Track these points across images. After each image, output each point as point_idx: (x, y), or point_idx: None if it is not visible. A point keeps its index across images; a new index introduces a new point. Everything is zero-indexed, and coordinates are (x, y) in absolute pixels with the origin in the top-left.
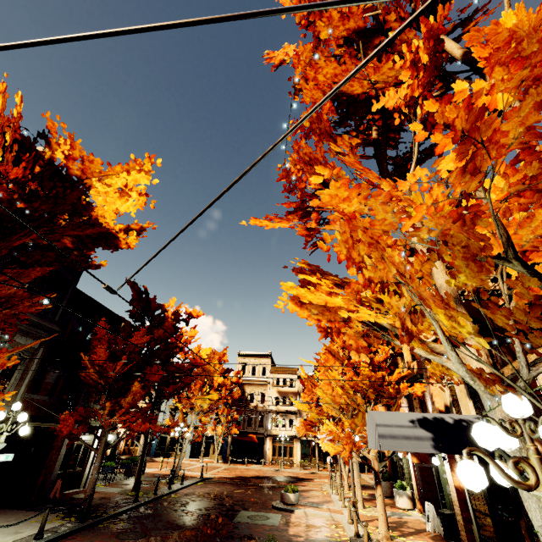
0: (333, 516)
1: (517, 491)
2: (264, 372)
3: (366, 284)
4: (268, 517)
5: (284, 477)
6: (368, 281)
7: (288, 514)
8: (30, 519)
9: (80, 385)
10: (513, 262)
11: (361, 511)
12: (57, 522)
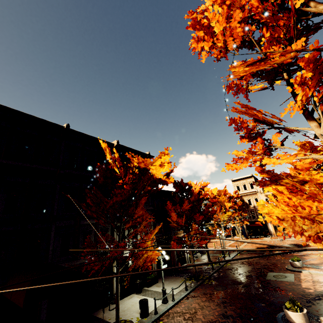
0: None
1: None
2: (252, 186)
3: (307, 239)
4: (285, 276)
5: (288, 245)
6: (308, 237)
7: (298, 273)
8: (181, 284)
9: (169, 225)
10: None
11: None
12: (188, 282)
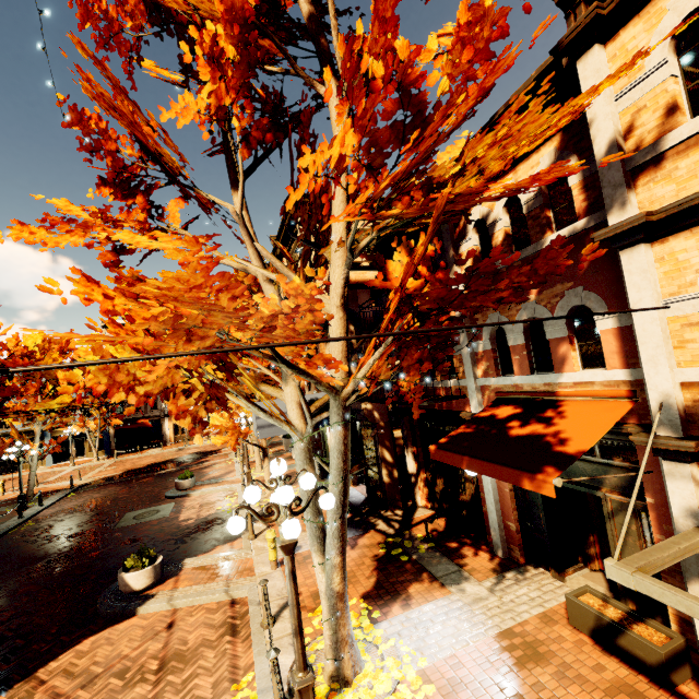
0: (230, 488)
1: (364, 442)
2: None
3: (141, 401)
4: (158, 510)
5: (189, 455)
6: (145, 397)
7: (183, 499)
8: None
9: None
10: (282, 365)
11: (259, 474)
12: None
